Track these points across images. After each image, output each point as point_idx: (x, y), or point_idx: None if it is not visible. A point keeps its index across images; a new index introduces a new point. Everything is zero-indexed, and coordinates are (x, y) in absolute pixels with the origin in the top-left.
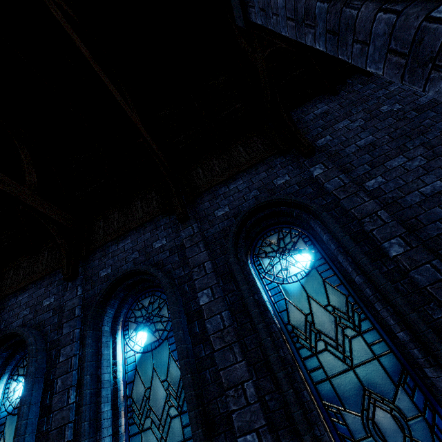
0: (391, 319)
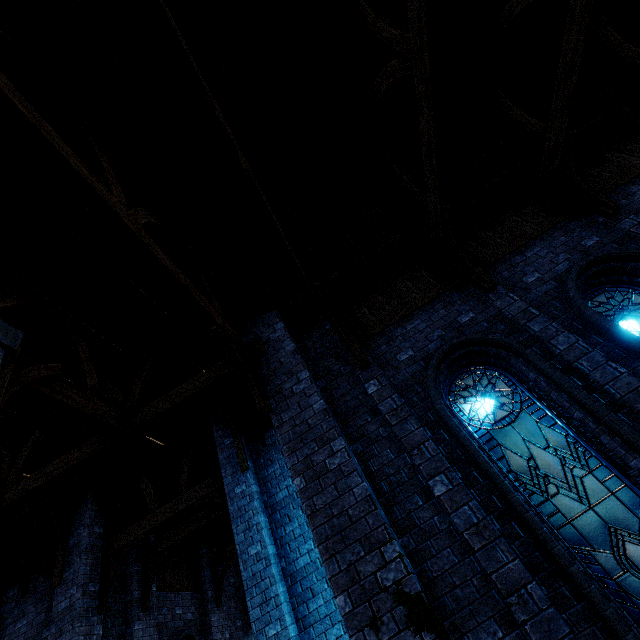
0: None
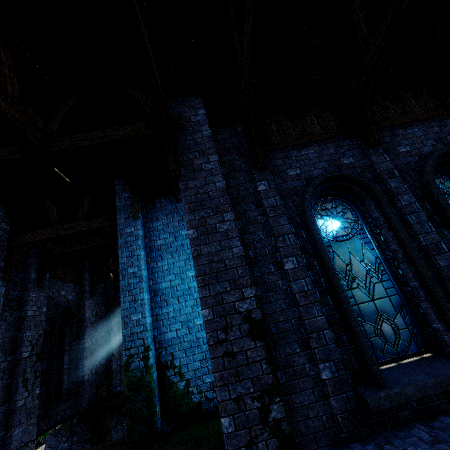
0: None
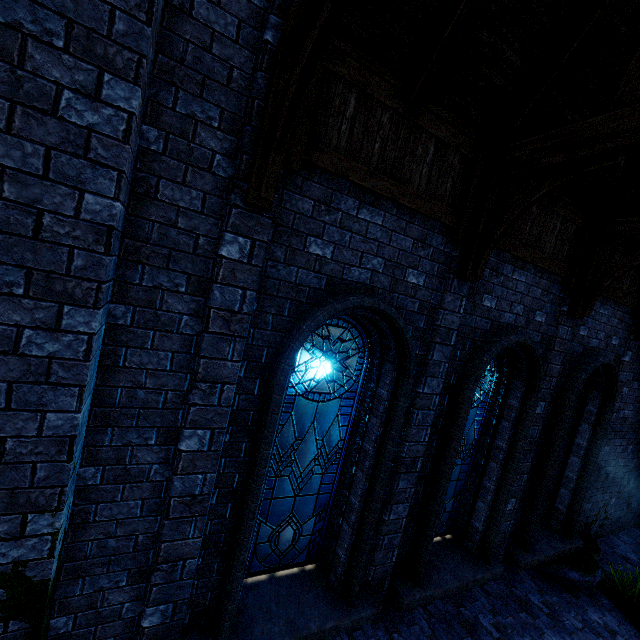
0: (577, 469)
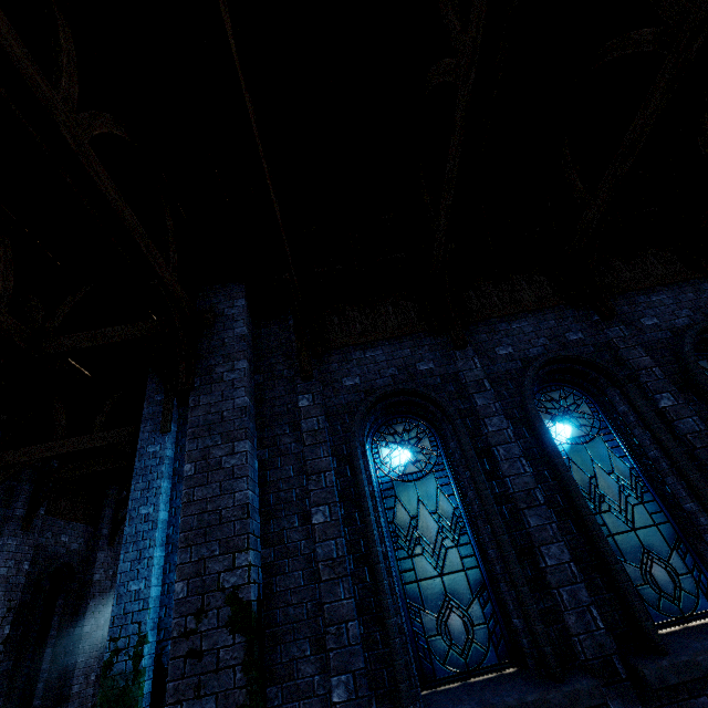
0: None
